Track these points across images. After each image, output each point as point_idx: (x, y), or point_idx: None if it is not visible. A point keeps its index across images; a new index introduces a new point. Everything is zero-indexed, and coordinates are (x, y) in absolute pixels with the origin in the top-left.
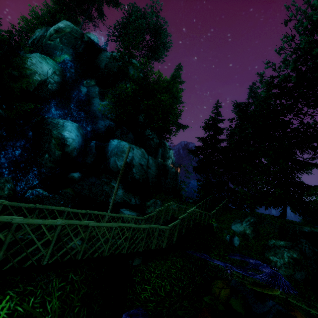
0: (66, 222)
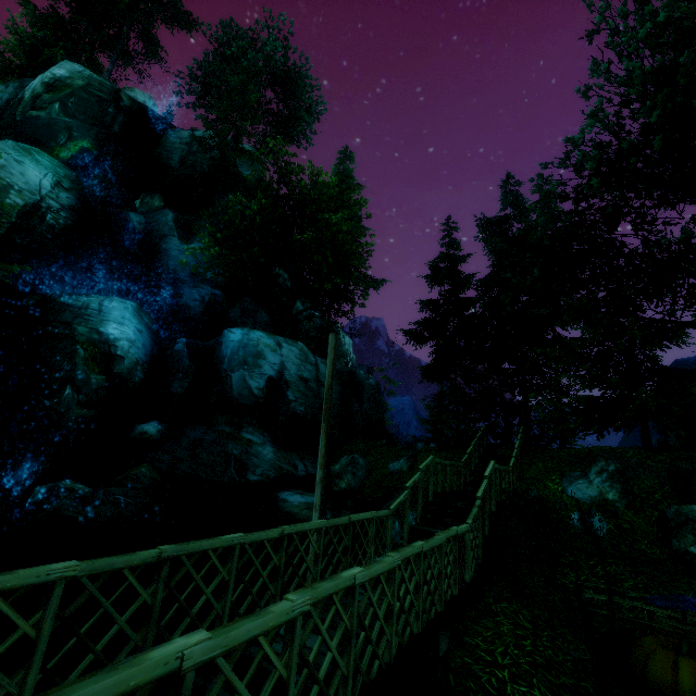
0: (310, 597)
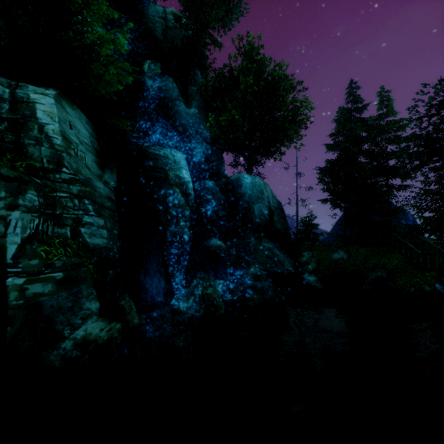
0: None
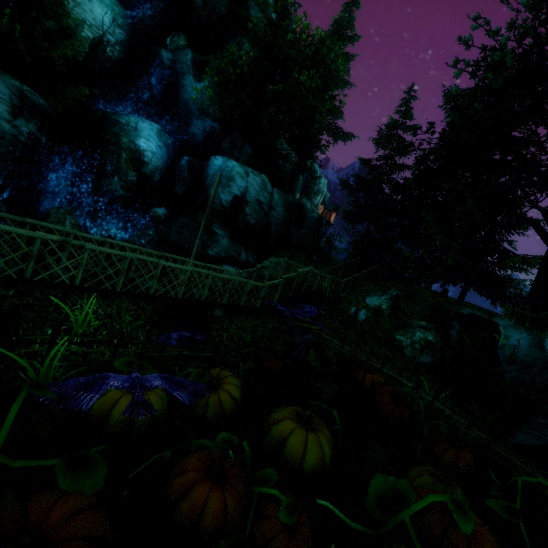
0: (135, 256)
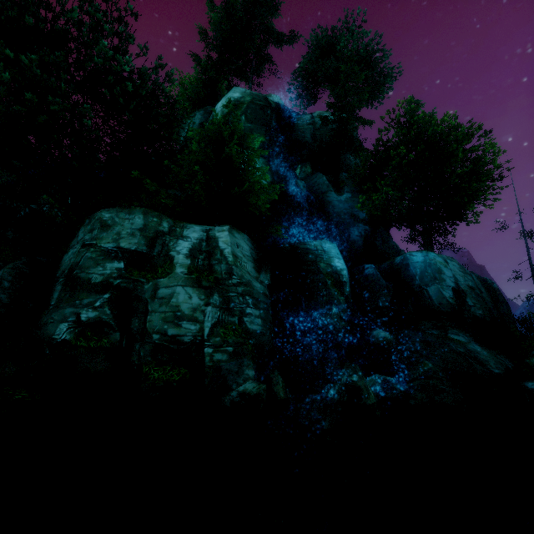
0: None
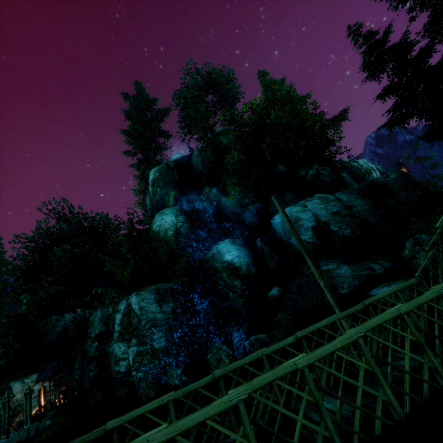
0: (247, 388)
